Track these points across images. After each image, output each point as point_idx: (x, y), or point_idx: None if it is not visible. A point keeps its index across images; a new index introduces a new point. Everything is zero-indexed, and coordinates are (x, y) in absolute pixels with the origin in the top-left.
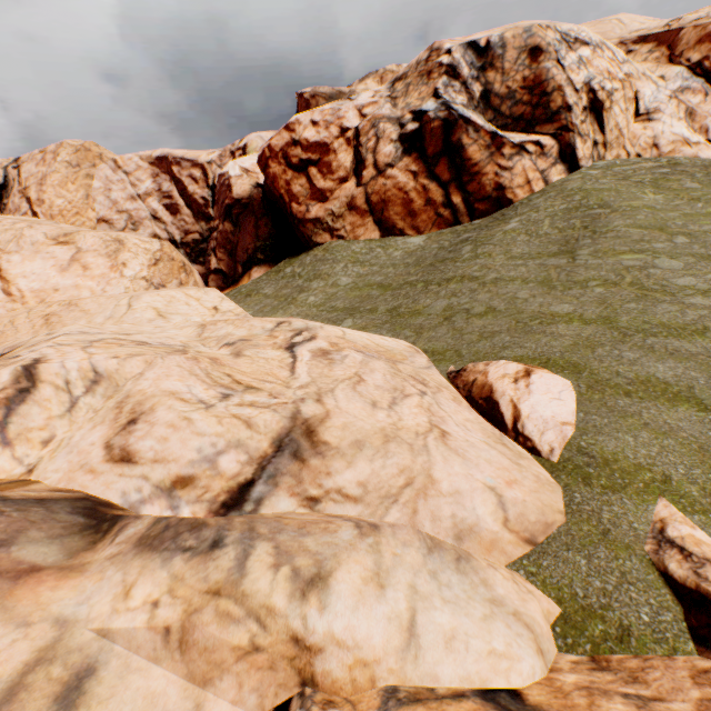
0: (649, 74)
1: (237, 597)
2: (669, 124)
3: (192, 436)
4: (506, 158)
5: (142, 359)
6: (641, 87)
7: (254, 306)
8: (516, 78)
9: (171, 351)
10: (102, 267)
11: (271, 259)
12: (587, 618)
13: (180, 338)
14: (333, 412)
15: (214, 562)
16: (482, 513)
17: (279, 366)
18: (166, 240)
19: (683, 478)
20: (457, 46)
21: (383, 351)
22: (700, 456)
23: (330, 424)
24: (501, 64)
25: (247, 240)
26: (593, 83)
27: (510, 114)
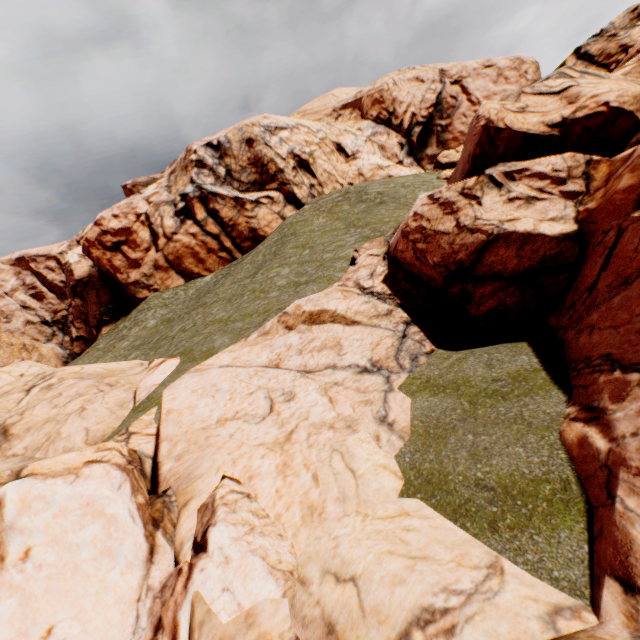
0: (350, 130)
1: None
2: (367, 159)
3: None
4: (250, 211)
5: None
6: (344, 140)
7: (87, 360)
8: (243, 159)
9: None
10: None
11: (117, 317)
12: None
13: None
14: (26, 417)
15: None
16: (78, 441)
17: (14, 402)
18: (39, 323)
19: None
20: (199, 147)
21: (106, 372)
22: None
23: (19, 424)
24: (232, 153)
25: (94, 308)
26: (296, 151)
27: (249, 181)
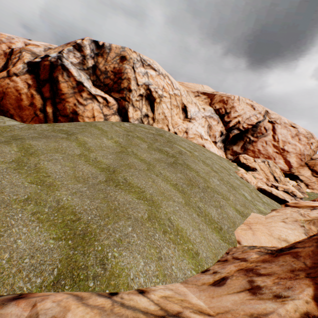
0: (198, 105)
1: None
2: (197, 126)
3: None
4: (83, 98)
5: None
6: (190, 106)
7: None
8: (111, 65)
9: None
10: None
11: None
12: None
13: None
14: None
15: None
16: None
17: None
18: None
19: None
20: (88, 38)
21: None
22: None
23: None
24: (107, 57)
25: None
26: (151, 87)
27: (104, 81)
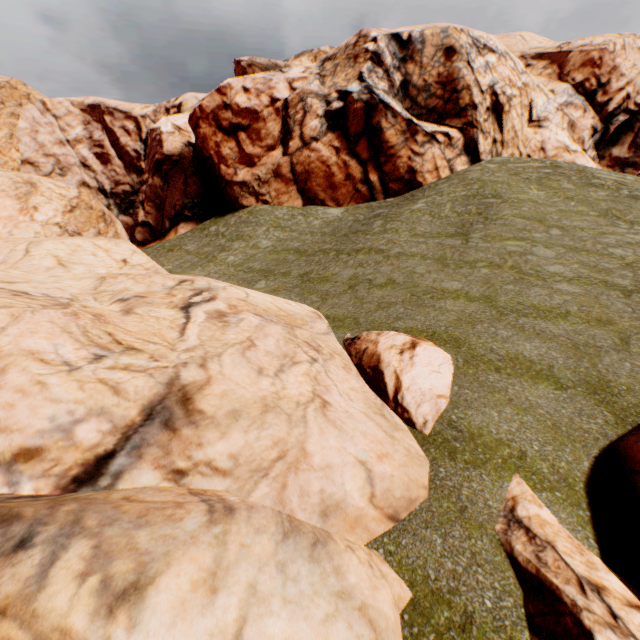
0: (542, 87)
1: (24, 618)
2: (555, 132)
3: (45, 402)
4: (418, 144)
5: (8, 312)
6: (535, 97)
7: (175, 261)
8: (432, 73)
9: (50, 304)
10: (10, 208)
11: (199, 217)
12: (435, 603)
13: (72, 290)
14: (215, 379)
15: (13, 569)
16: (350, 489)
17: (169, 326)
18: (95, 189)
19: (537, 454)
20: (382, 35)
21: (284, 315)
22: (553, 432)
23: (209, 392)
24: (420, 59)
25: (175, 196)
26: (496, 87)
27: (425, 106)
